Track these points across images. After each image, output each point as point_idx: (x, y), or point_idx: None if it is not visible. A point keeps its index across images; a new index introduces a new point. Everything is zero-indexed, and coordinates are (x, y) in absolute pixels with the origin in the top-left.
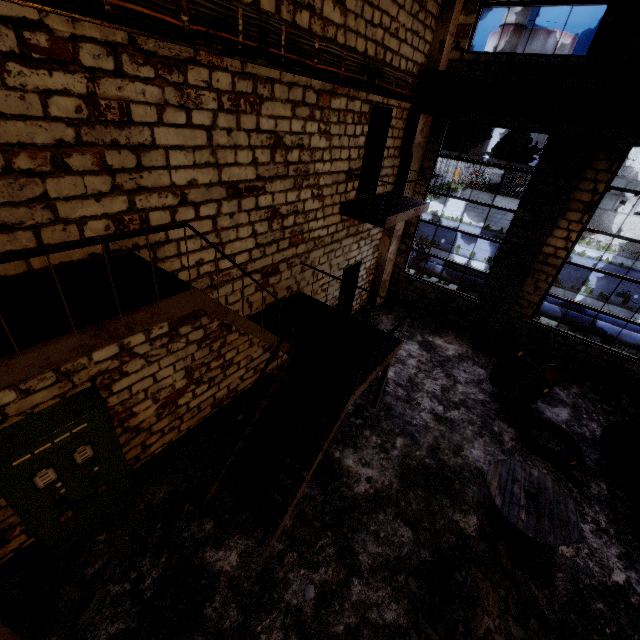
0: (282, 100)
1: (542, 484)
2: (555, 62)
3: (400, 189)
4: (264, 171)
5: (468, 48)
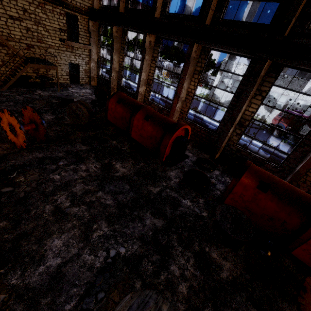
0: (25, 1)
1: (73, 96)
2: (114, 8)
3: (90, 44)
4: (22, 16)
5: (102, 4)
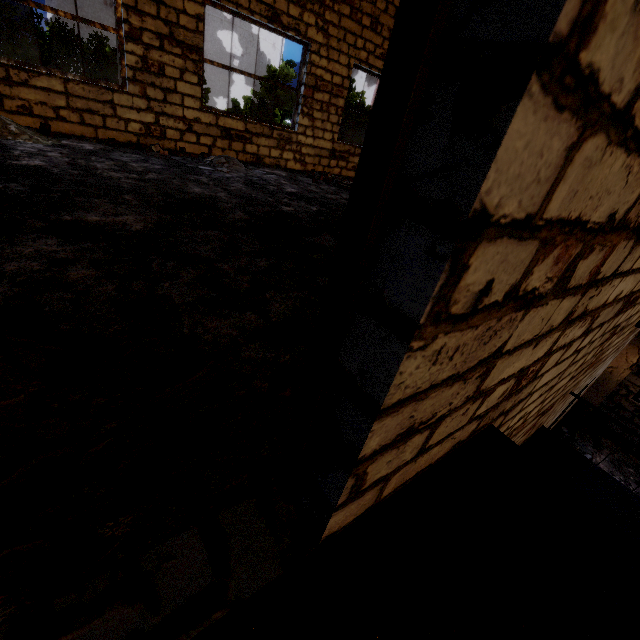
0: None
1: None
2: None
3: None
4: None
5: None
